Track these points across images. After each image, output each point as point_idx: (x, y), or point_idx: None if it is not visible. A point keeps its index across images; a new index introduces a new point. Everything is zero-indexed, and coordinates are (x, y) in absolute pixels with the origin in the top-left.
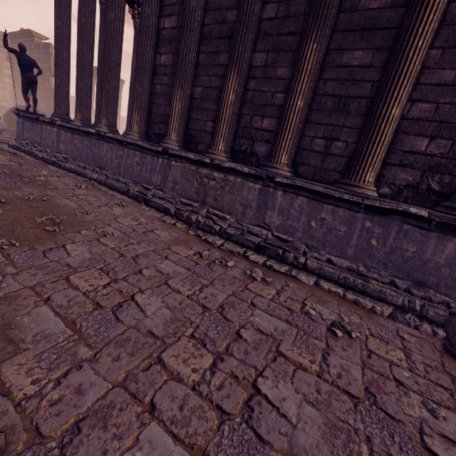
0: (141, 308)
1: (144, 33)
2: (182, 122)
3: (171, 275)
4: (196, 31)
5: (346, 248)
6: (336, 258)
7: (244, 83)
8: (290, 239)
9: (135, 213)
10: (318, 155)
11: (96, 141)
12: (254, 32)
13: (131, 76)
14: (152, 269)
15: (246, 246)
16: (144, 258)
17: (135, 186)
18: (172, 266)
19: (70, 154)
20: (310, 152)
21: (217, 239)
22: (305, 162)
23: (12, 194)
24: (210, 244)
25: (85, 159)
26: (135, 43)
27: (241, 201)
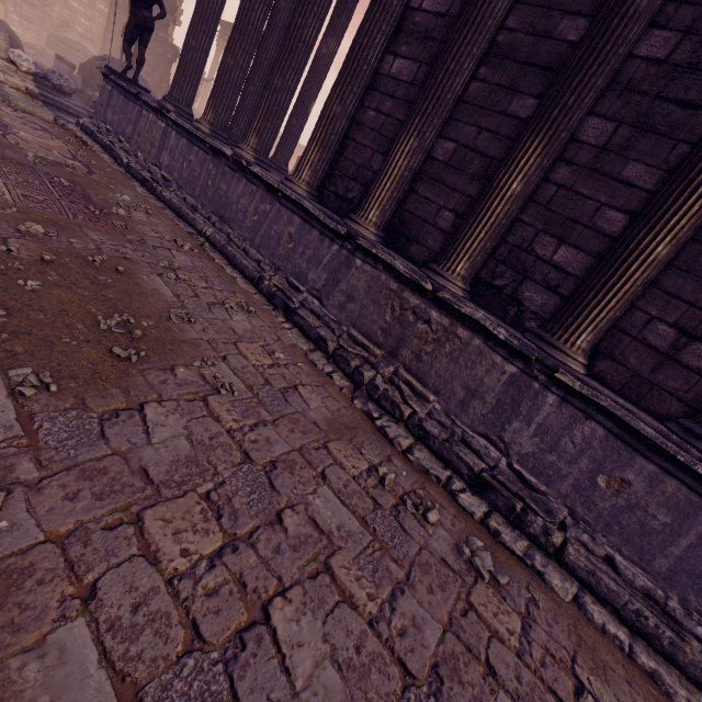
0: (283, 660)
1: (381, 8)
2: (396, 195)
3: (335, 538)
4: (485, 36)
5: (655, 553)
6: (625, 562)
7: (548, 167)
8: (542, 487)
9: (267, 333)
10: (651, 354)
11: (228, 170)
12: (609, 76)
13: (310, 69)
14: (301, 513)
15: (454, 467)
16: (285, 472)
17: (273, 273)
18: (335, 506)
19: (175, 175)
20: (635, 342)
21: (402, 434)
22: (616, 356)
23: (65, 243)
24: (389, 442)
25: (199, 193)
26: (336, 13)
27: (468, 382)
